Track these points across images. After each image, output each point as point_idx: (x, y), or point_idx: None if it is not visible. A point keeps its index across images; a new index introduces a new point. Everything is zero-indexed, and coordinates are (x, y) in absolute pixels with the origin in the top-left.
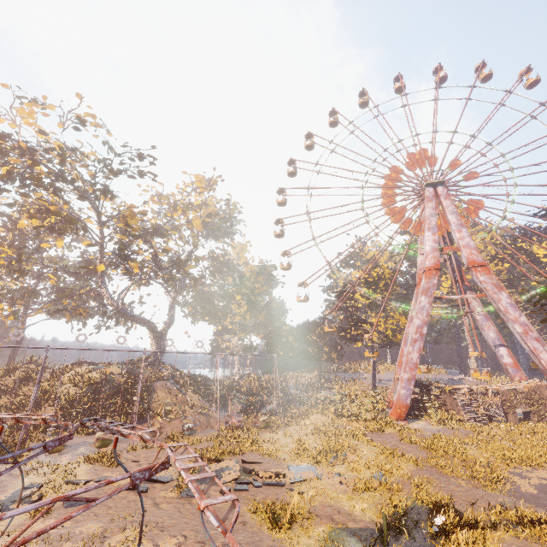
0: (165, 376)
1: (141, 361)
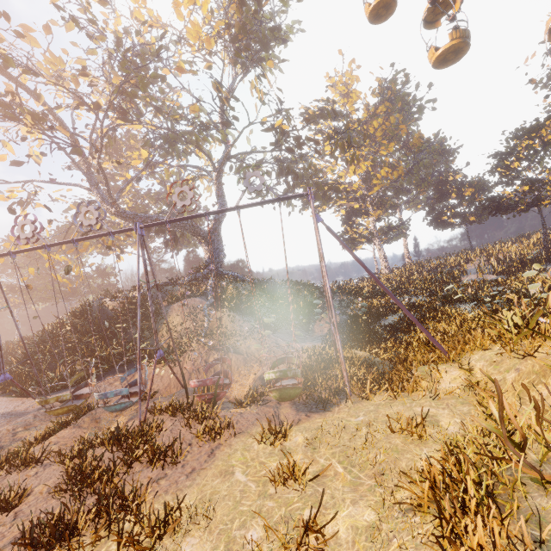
0: (198, 291)
1: (191, 275)
